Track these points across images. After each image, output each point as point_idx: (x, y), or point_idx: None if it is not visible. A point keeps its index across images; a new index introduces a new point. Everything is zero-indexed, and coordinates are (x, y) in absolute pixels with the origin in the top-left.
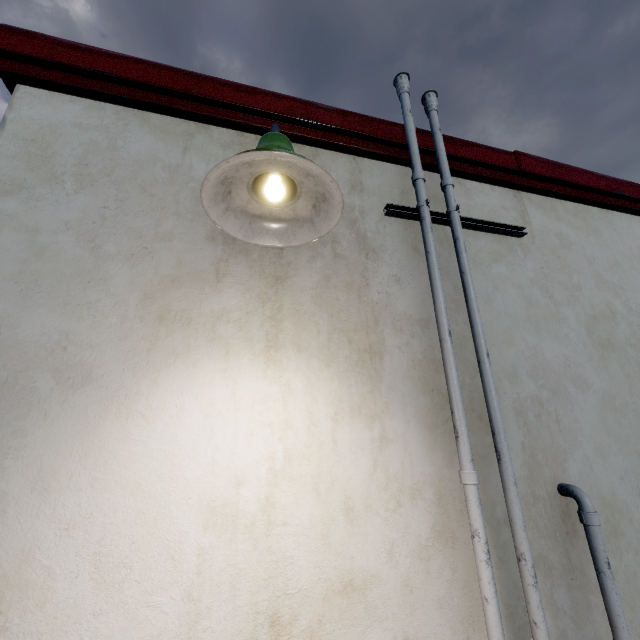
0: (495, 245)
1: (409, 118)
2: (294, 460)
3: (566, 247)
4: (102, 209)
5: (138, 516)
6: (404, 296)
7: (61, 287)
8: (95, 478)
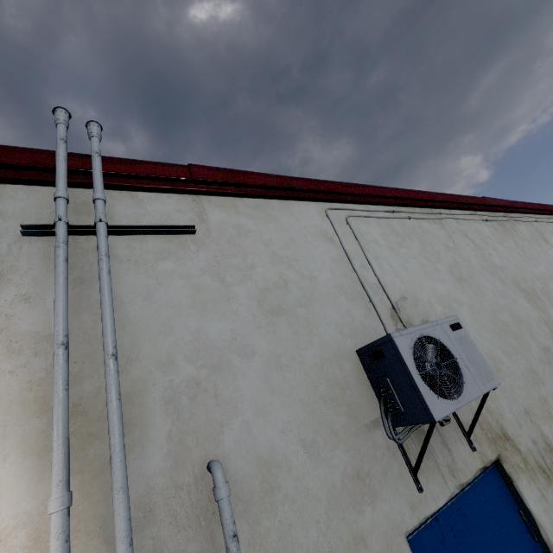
0: (165, 245)
1: (59, 145)
2: None
3: (243, 235)
4: None
5: None
6: (33, 314)
7: None
8: None
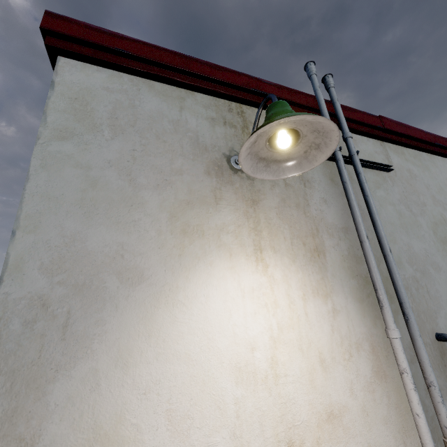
0: (375, 177)
1: (319, 92)
2: (284, 329)
3: (413, 178)
4: (132, 151)
5: (191, 379)
6: (330, 212)
7: (112, 210)
8: (158, 353)
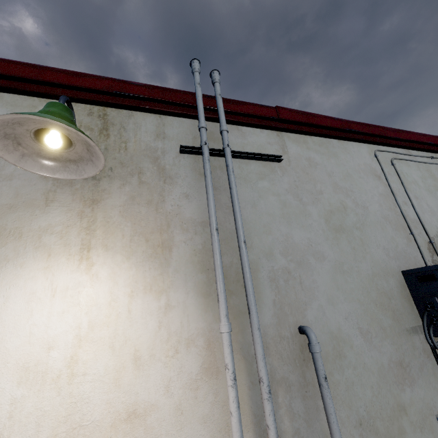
0: (261, 168)
1: (197, 88)
2: (96, 327)
3: (313, 166)
4: None
5: None
6: (191, 206)
7: None
8: None
